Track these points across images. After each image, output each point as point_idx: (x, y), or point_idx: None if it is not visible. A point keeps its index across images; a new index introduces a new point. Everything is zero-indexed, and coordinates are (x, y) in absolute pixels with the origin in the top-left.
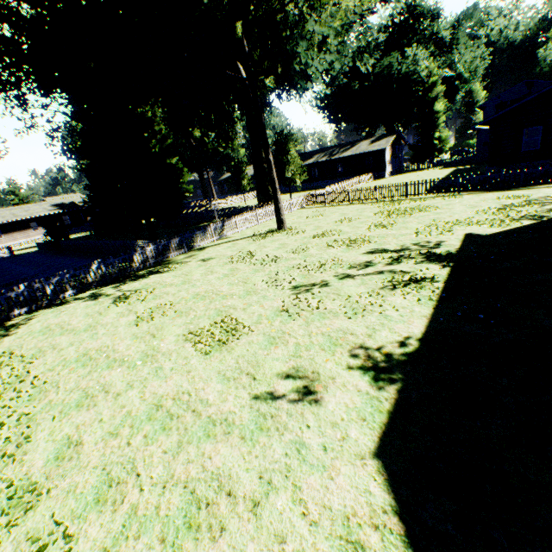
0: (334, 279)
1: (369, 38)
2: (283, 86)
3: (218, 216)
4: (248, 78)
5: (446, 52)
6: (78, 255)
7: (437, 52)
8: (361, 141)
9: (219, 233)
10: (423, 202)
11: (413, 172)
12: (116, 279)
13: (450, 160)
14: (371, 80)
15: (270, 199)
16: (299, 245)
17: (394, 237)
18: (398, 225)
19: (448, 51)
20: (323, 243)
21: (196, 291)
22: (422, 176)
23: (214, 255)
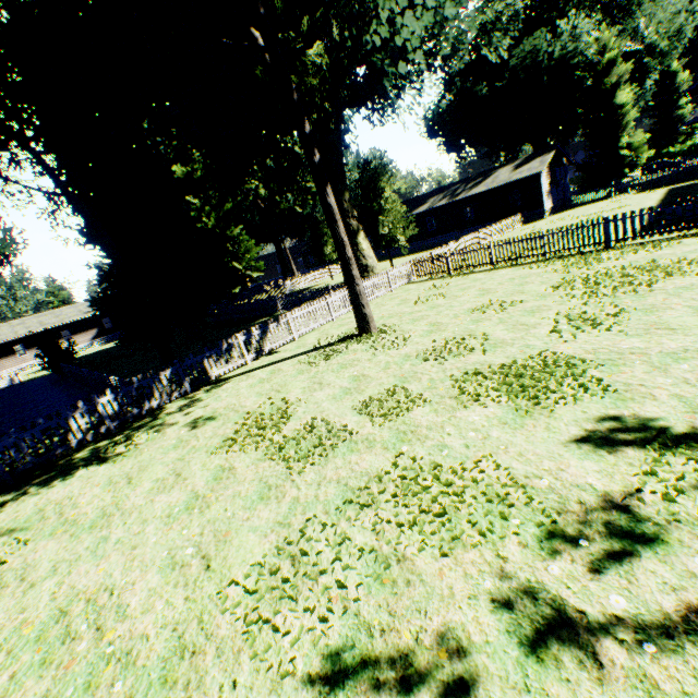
0: (496, 633)
1: (500, 4)
2: (372, 105)
3: (282, 306)
4: (264, 42)
5: (621, 19)
6: (70, 387)
7: (608, 20)
8: (499, 168)
9: (257, 346)
10: (655, 251)
11: (589, 205)
12: (32, 470)
13: (654, 177)
14: (505, 79)
15: (361, 272)
16: (391, 383)
17: (652, 364)
18: (636, 318)
19: (624, 17)
20: (446, 380)
21: (75, 588)
22: (610, 207)
23: (222, 407)
